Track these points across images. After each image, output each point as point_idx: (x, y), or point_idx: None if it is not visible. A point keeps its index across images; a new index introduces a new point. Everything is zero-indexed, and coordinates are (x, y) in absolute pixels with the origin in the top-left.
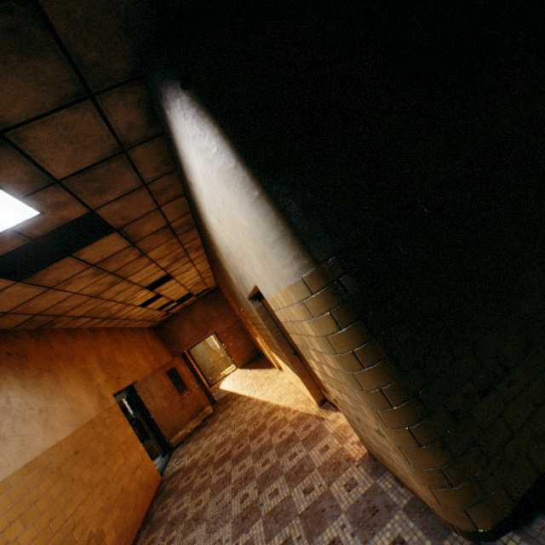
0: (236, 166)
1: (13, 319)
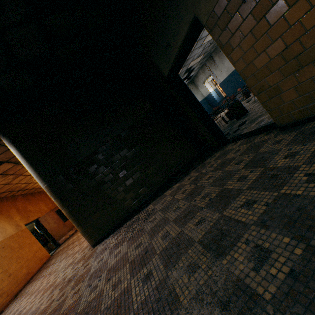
0: (22, 158)
1: None
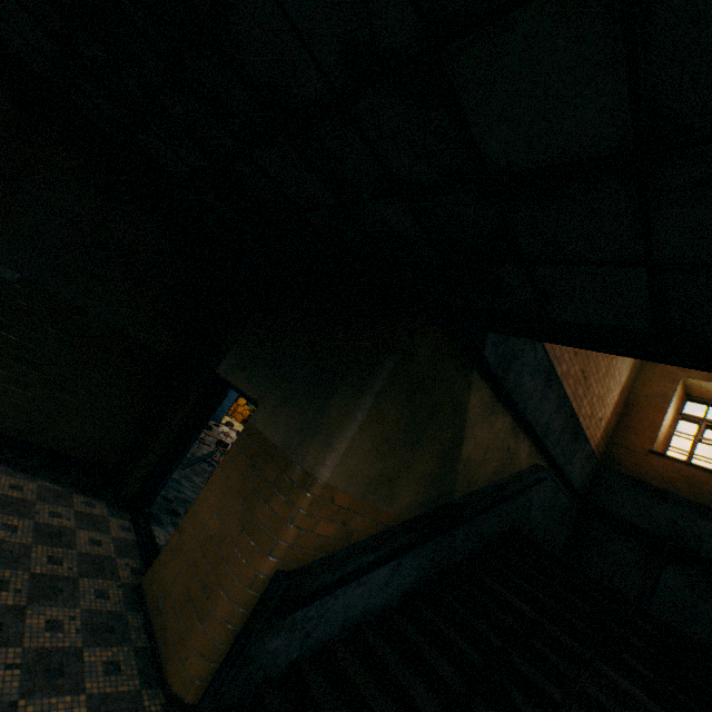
0: None
1: None
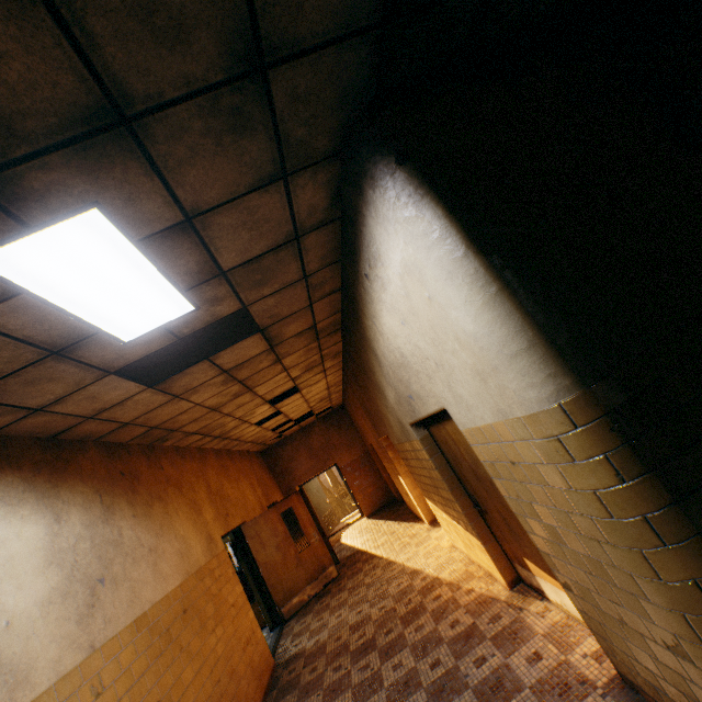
0: (465, 254)
1: (130, 431)
